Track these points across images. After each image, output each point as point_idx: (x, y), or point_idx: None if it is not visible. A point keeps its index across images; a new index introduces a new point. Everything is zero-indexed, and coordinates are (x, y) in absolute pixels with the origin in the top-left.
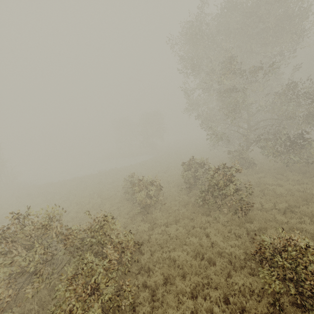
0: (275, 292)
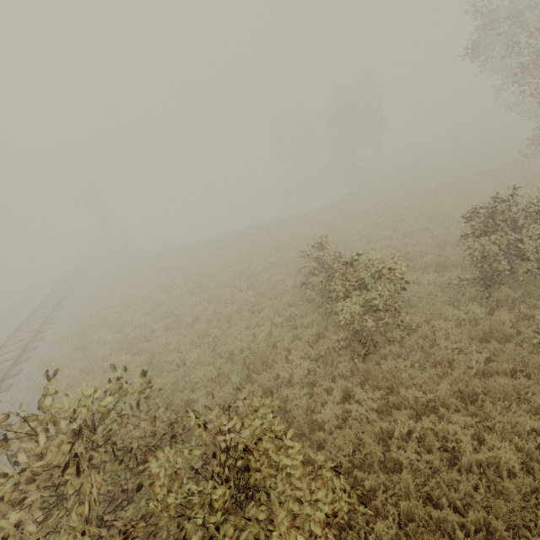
0: None
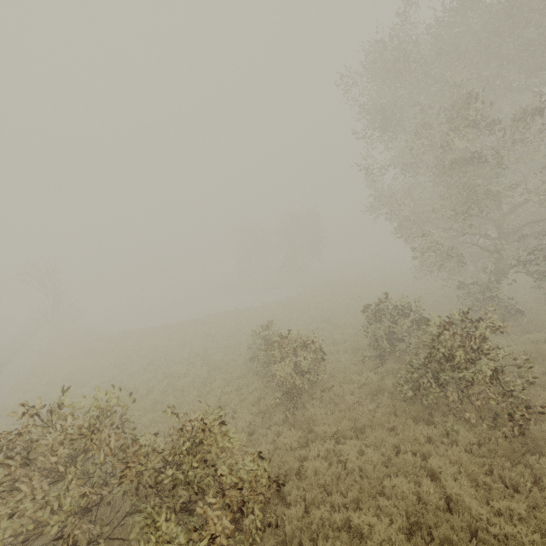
0: None
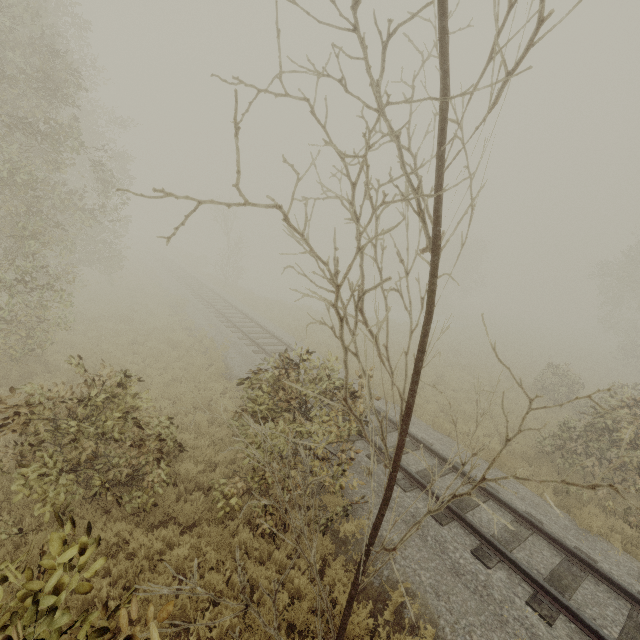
0: None
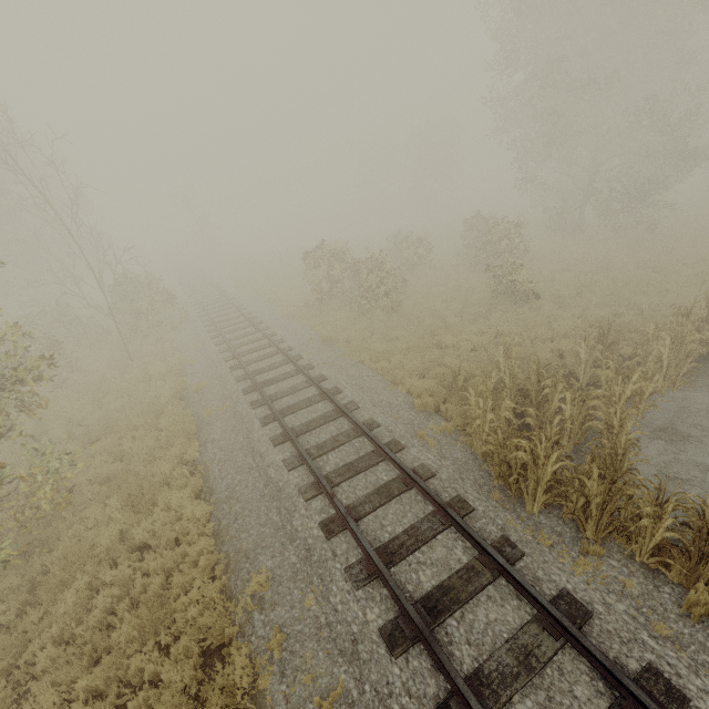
0: (493, 292)
